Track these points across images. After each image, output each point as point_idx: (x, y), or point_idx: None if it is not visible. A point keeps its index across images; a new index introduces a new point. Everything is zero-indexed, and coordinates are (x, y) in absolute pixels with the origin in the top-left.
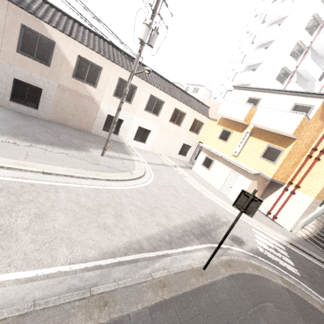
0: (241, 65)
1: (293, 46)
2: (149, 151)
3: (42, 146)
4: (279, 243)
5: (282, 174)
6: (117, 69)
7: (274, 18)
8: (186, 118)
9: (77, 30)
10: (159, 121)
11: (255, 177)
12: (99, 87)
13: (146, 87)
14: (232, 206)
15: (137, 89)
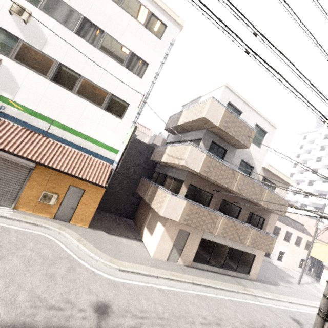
0: (308, 187)
1: None
2: (283, 266)
3: (287, 284)
4: None
5: None
6: None
7: None
8: (302, 241)
9: None
10: (289, 246)
11: None
12: None
13: (284, 227)
14: None
15: (281, 229)
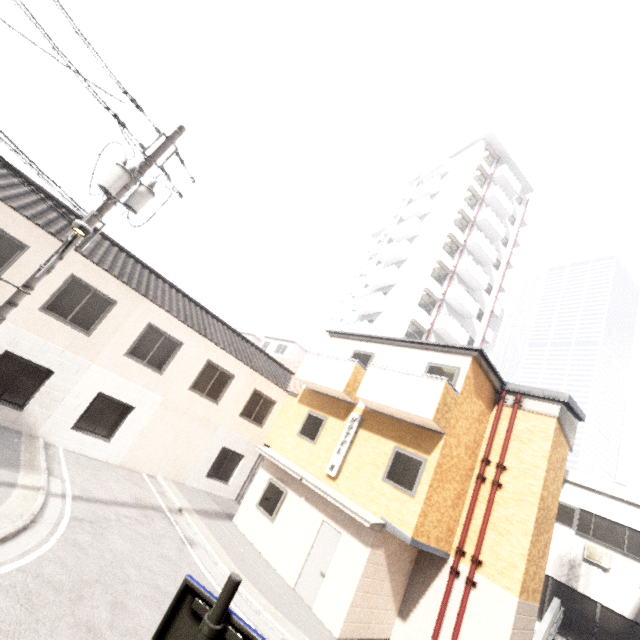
0: (352, 313)
1: (420, 295)
2: (117, 463)
3: None
4: None
5: (437, 525)
6: (72, 257)
7: (390, 259)
8: (233, 386)
9: (1, 176)
10: (162, 386)
11: (379, 538)
12: (3, 283)
13: (140, 307)
14: None
15: (115, 307)
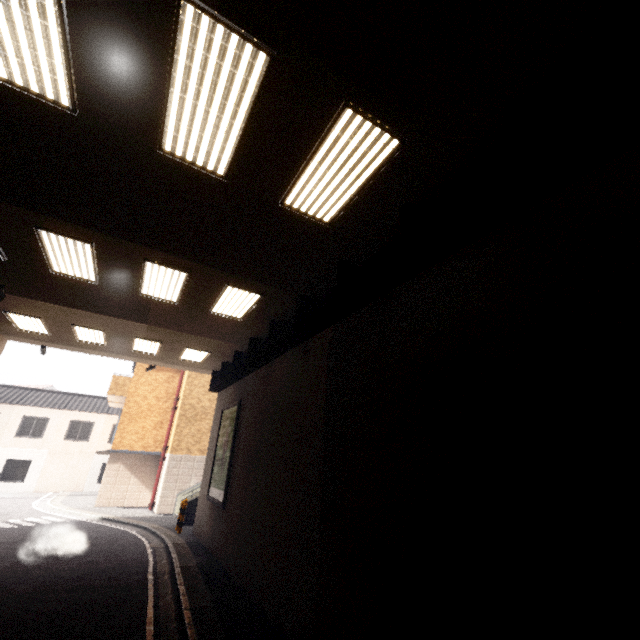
0: None
1: None
2: (32, 491)
3: None
4: (69, 520)
5: (140, 440)
6: None
7: None
8: (96, 428)
9: None
10: (45, 444)
11: (114, 459)
12: None
13: (15, 410)
14: (67, 508)
15: (1, 416)
